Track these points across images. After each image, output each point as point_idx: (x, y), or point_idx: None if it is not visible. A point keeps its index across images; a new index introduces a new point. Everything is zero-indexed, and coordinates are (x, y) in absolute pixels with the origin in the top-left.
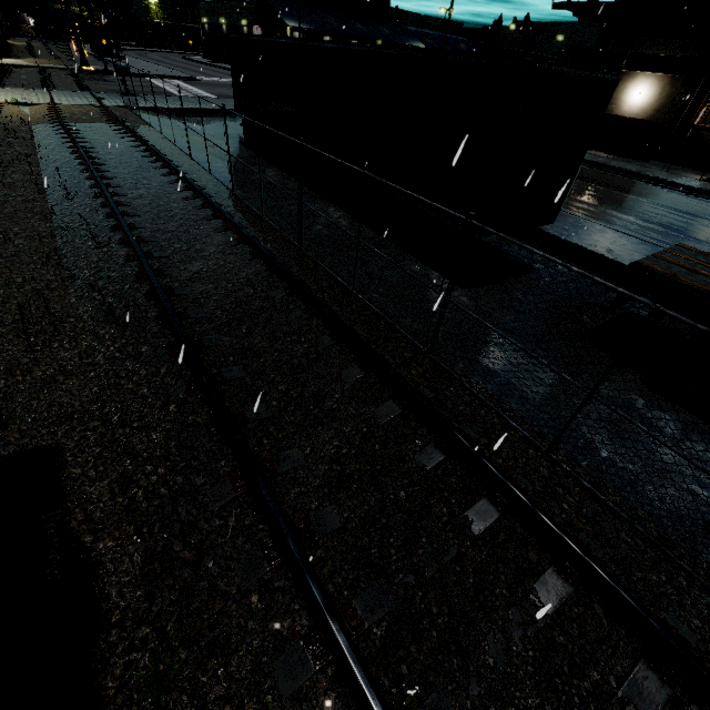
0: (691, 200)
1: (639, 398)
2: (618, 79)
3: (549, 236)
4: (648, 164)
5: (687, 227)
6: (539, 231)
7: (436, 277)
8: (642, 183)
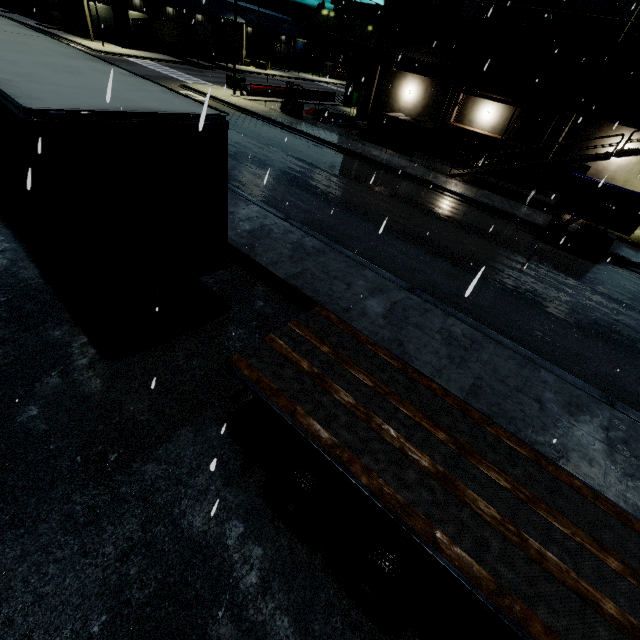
0: (434, 198)
1: (240, 524)
2: (222, 123)
3: (258, 265)
4: (415, 157)
5: (414, 233)
6: (250, 258)
7: (79, 347)
8: (401, 179)
